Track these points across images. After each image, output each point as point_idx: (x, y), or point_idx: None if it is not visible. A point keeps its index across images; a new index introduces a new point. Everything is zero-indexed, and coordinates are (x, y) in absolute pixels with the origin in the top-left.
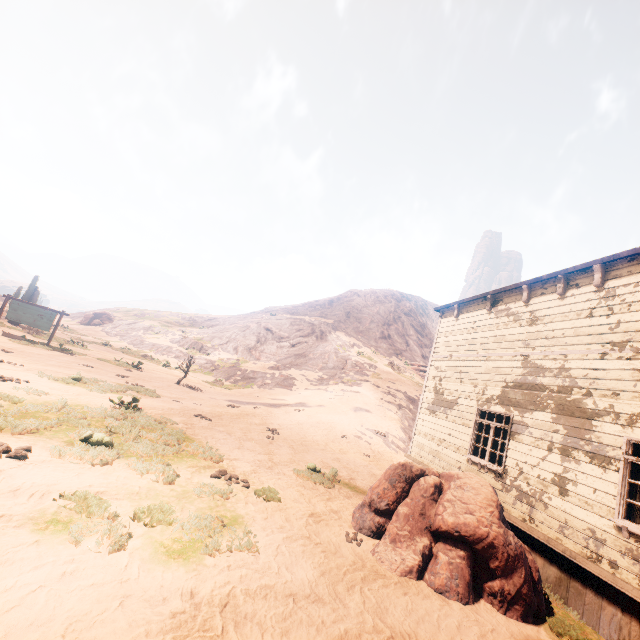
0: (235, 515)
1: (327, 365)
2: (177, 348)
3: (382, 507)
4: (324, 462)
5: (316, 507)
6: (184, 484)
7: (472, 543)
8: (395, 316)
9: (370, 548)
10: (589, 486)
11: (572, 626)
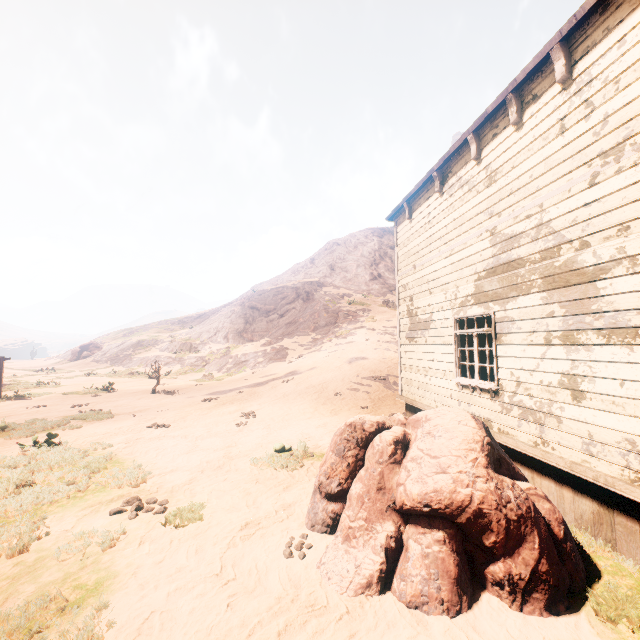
0: (103, 577)
1: (319, 324)
2: (165, 355)
3: (334, 490)
4: (304, 434)
5: (260, 509)
6: (49, 545)
7: (451, 517)
8: (381, 253)
9: (320, 555)
10: (613, 378)
11: (629, 595)
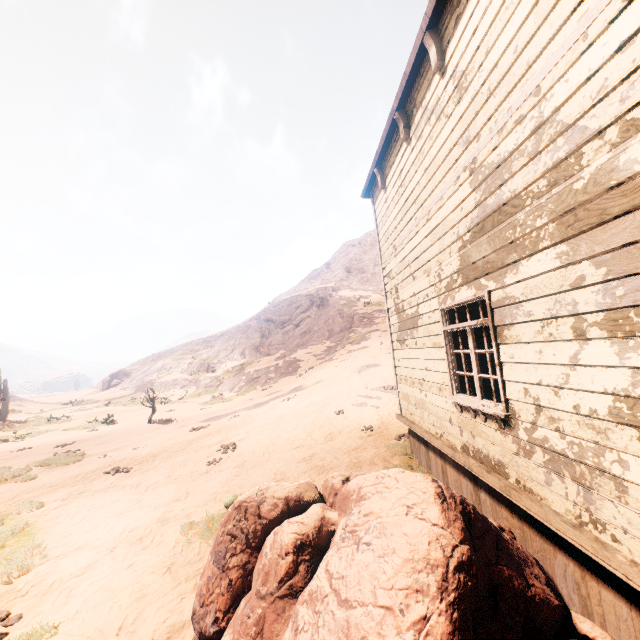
0: None
1: (333, 331)
2: (182, 378)
3: (208, 629)
4: (278, 473)
5: (134, 636)
6: None
7: None
8: None
9: None
10: None
11: None
